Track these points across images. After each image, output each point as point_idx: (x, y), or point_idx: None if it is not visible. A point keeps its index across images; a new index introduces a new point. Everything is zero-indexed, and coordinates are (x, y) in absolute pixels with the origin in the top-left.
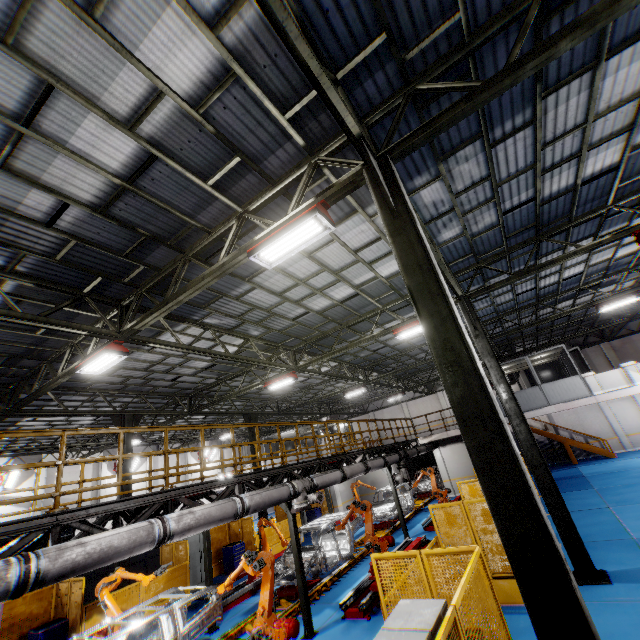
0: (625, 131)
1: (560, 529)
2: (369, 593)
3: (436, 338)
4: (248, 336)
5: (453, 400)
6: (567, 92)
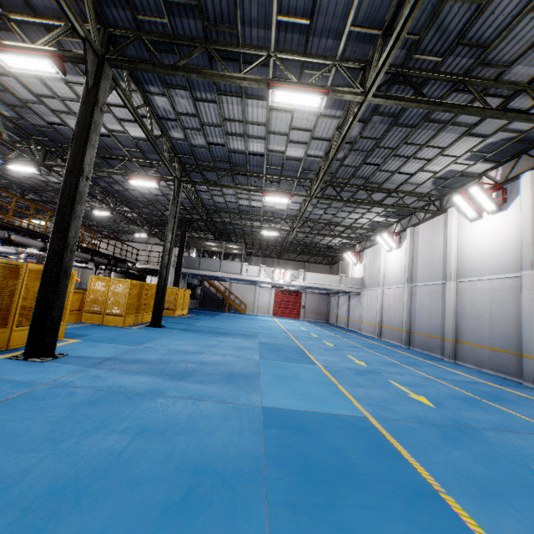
0: (263, 139)
1: (155, 305)
2: None
3: (71, 159)
4: None
5: (63, 185)
6: (232, 100)
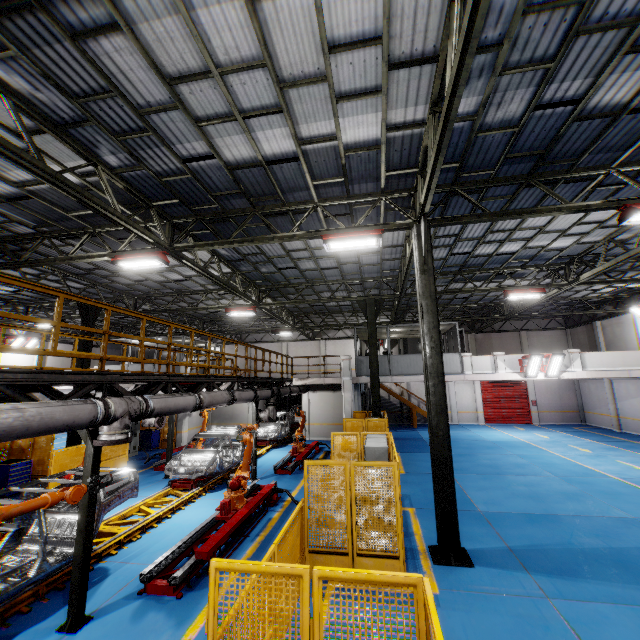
0: None
1: (441, 505)
2: (190, 560)
3: None
4: (96, 159)
5: None
6: None
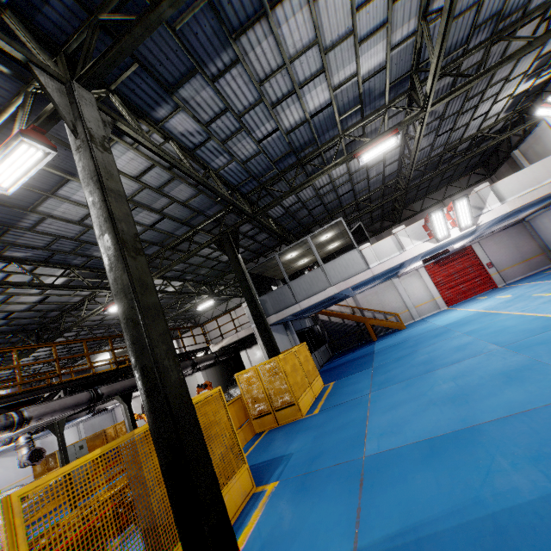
0: None
1: (179, 524)
2: None
3: None
4: None
5: None
6: None
